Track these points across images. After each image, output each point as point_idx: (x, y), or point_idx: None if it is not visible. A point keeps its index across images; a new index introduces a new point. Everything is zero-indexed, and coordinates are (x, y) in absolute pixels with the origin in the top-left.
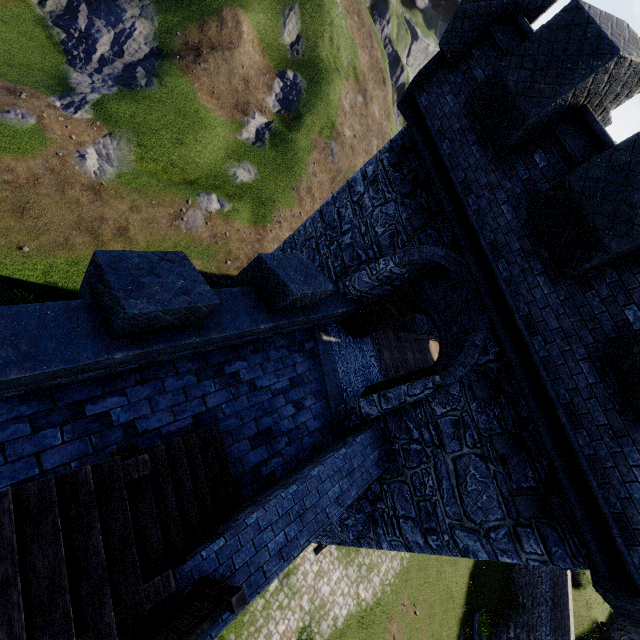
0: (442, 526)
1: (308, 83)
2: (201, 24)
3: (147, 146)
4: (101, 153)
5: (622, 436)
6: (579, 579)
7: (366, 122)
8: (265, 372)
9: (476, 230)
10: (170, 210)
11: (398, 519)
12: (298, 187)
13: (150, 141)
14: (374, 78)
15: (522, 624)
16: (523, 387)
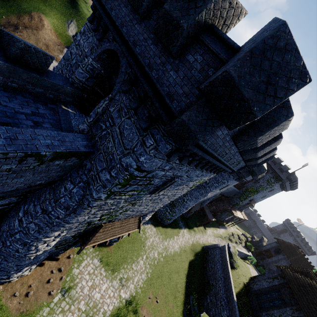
0: (116, 162)
1: None
2: (18, 16)
3: None
4: None
5: (165, 63)
6: (234, 265)
7: None
8: (11, 102)
9: (115, 20)
10: None
11: (98, 174)
12: None
13: None
14: None
15: (212, 294)
16: (135, 70)
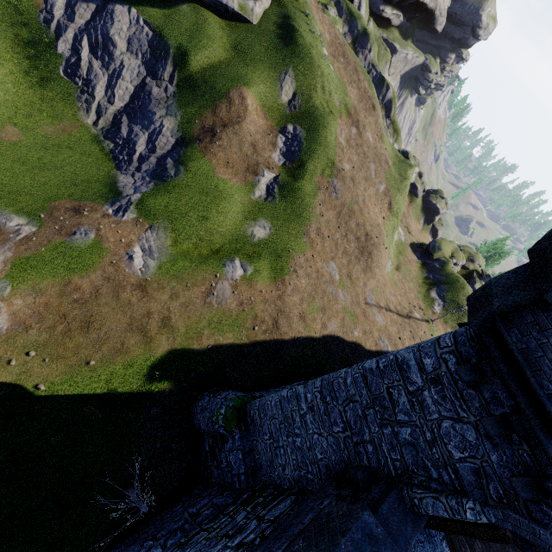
0: None
1: (307, 132)
2: (213, 108)
3: (179, 229)
4: (144, 248)
5: None
6: None
7: (362, 150)
8: None
9: None
10: (202, 288)
11: None
12: (308, 231)
13: (181, 224)
14: (364, 107)
15: None
16: None
